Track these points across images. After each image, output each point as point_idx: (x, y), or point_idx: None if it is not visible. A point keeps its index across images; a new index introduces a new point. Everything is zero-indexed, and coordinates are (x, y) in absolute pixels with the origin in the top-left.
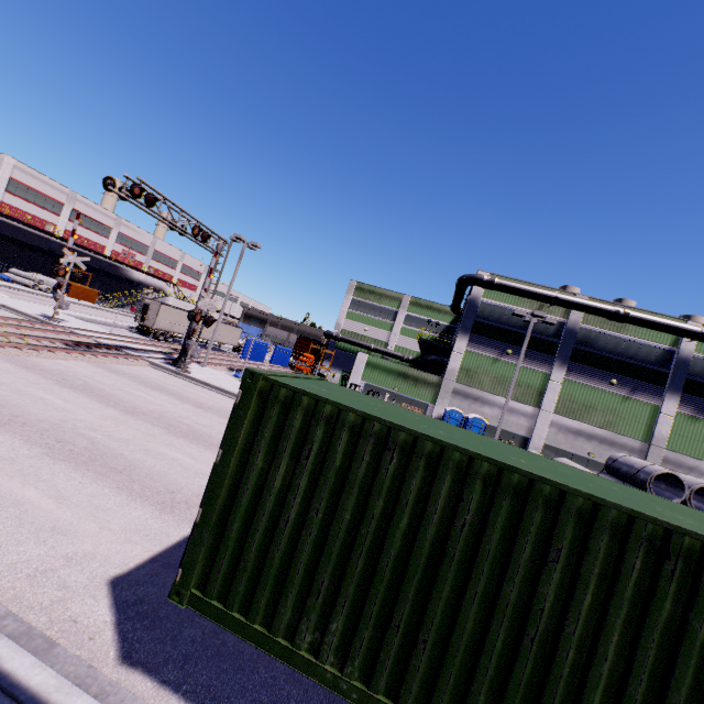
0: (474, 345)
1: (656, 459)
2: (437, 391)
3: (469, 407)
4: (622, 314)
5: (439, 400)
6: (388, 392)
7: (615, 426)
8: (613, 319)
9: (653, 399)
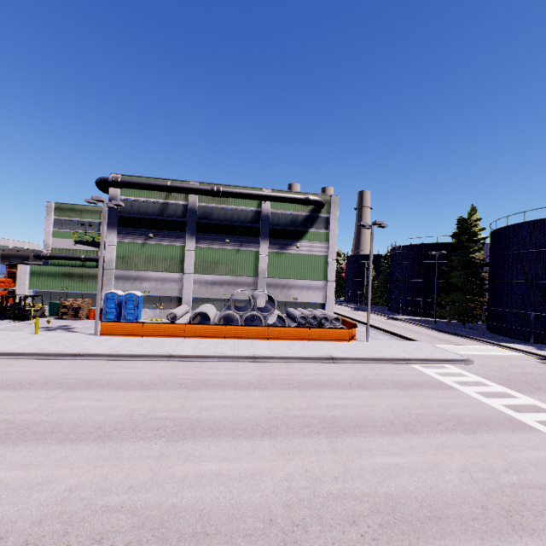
0: (124, 236)
1: (263, 286)
2: (102, 280)
3: (131, 286)
4: (216, 191)
5: (105, 288)
6: (60, 293)
7: (236, 271)
8: (212, 196)
9: (255, 247)
